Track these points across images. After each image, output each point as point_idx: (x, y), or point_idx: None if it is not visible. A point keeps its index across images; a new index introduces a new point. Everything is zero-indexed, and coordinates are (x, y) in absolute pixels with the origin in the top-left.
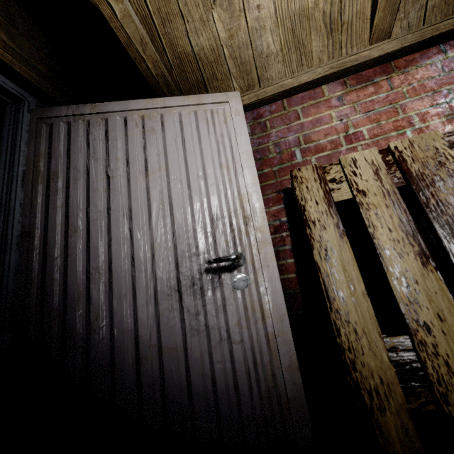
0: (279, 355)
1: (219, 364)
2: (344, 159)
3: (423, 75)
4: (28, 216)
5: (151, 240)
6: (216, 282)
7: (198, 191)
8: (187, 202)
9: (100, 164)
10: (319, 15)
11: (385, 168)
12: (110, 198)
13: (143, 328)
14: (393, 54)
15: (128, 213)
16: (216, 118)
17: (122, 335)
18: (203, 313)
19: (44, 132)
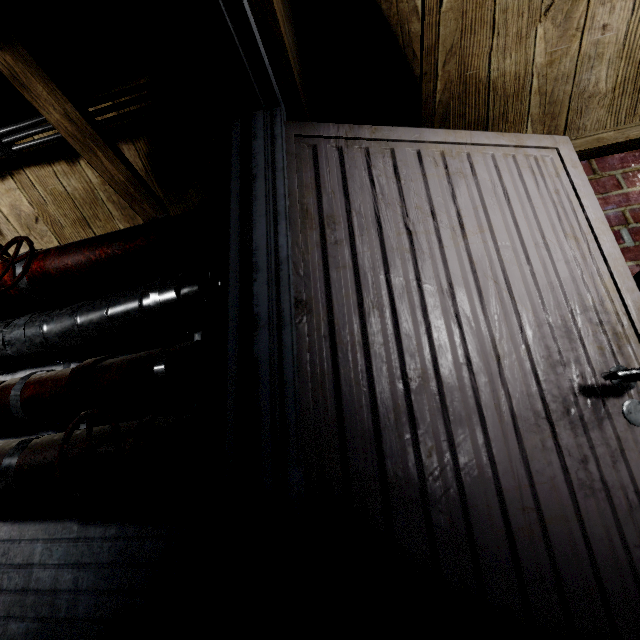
0: None
1: (638, 551)
2: None
3: None
4: (301, 275)
5: (490, 333)
6: (601, 411)
7: (542, 267)
8: (530, 282)
9: (394, 211)
10: None
11: None
12: (417, 263)
13: (507, 477)
14: None
15: (448, 288)
16: (543, 167)
17: (476, 485)
18: (593, 459)
19: (305, 156)
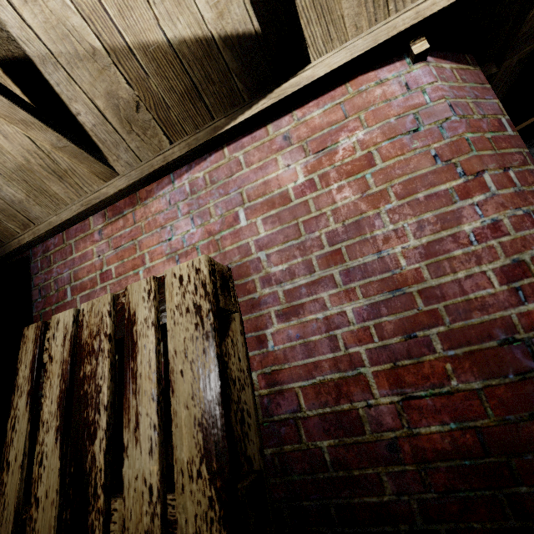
0: None
1: None
2: (54, 319)
3: (156, 208)
4: None
5: None
6: None
7: None
8: None
9: None
10: (38, 167)
11: (71, 333)
12: None
13: None
14: (130, 188)
15: None
16: None
17: None
18: None
19: None
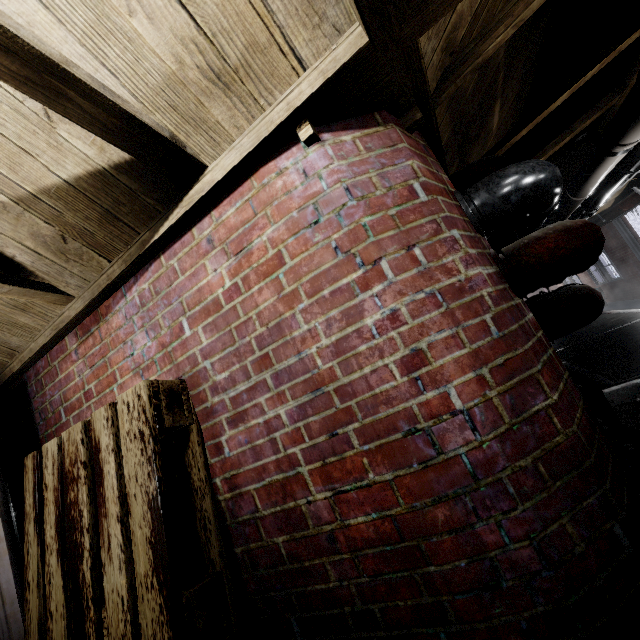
0: (13, 632)
1: None
2: (44, 448)
3: (116, 324)
4: None
5: None
6: None
7: None
8: None
9: None
10: (0, 306)
11: (57, 462)
12: None
13: None
14: (89, 308)
15: None
16: None
17: None
18: None
19: None
